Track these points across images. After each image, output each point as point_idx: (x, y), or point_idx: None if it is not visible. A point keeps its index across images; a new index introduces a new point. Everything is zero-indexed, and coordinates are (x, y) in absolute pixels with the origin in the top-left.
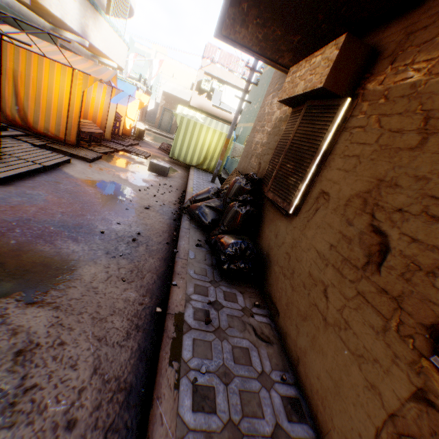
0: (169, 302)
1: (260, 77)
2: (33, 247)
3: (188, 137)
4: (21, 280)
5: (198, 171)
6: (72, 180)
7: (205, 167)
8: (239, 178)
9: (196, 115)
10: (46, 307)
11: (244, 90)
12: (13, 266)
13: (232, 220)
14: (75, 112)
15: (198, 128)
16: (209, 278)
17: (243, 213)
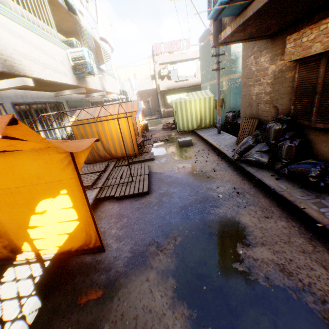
0: (315, 219)
1: (205, 45)
2: (208, 219)
3: (184, 113)
4: (228, 237)
5: (202, 131)
6: (164, 175)
7: (203, 125)
8: (273, 124)
9: (181, 96)
10: (258, 246)
11: (216, 63)
12: (215, 232)
13: (290, 153)
14: (132, 136)
15: (188, 104)
16: (311, 195)
17: (296, 145)
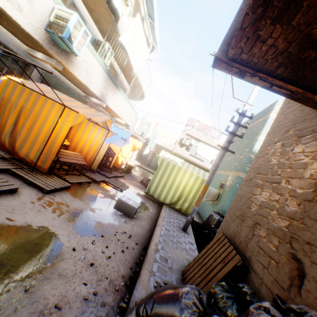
0: None
1: None
2: None
3: (166, 177)
4: None
5: (170, 211)
6: None
7: (178, 206)
8: None
9: (176, 159)
10: None
11: (227, 140)
12: None
13: None
14: (58, 142)
15: (176, 170)
16: None
17: None
